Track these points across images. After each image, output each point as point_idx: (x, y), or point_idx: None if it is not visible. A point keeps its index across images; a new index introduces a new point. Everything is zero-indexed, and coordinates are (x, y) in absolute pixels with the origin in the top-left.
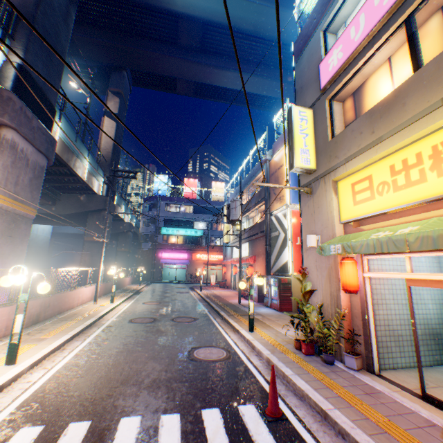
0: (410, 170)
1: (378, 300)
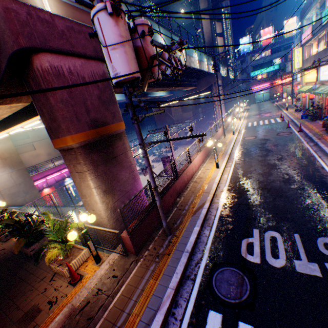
0: (307, 76)
1: None
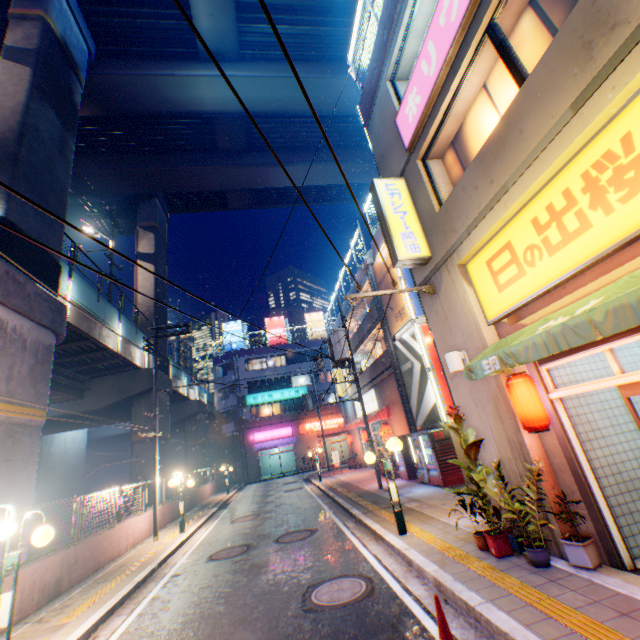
0: (563, 217)
1: (587, 432)
